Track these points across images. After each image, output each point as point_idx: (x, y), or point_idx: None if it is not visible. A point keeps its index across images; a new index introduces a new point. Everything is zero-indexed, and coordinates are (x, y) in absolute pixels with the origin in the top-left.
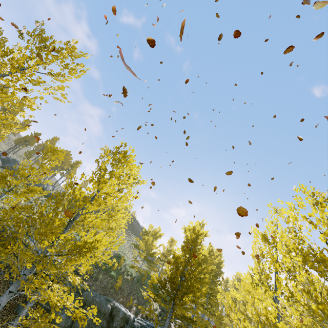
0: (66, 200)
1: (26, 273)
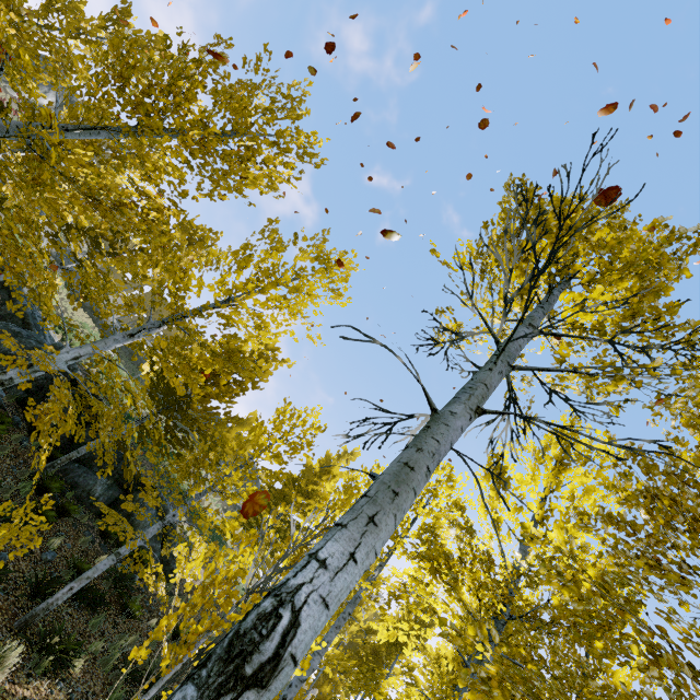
0: None
1: None
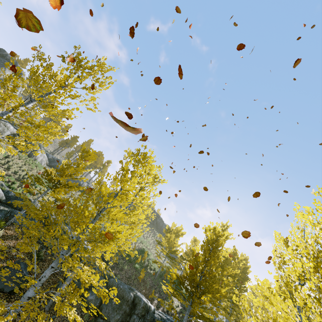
0: (95, 195)
1: (63, 254)
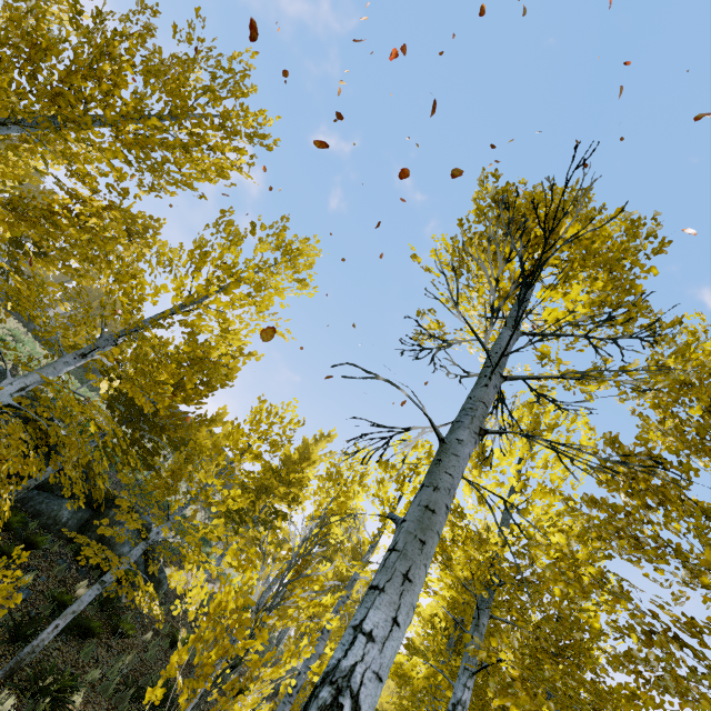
0: None
1: None
